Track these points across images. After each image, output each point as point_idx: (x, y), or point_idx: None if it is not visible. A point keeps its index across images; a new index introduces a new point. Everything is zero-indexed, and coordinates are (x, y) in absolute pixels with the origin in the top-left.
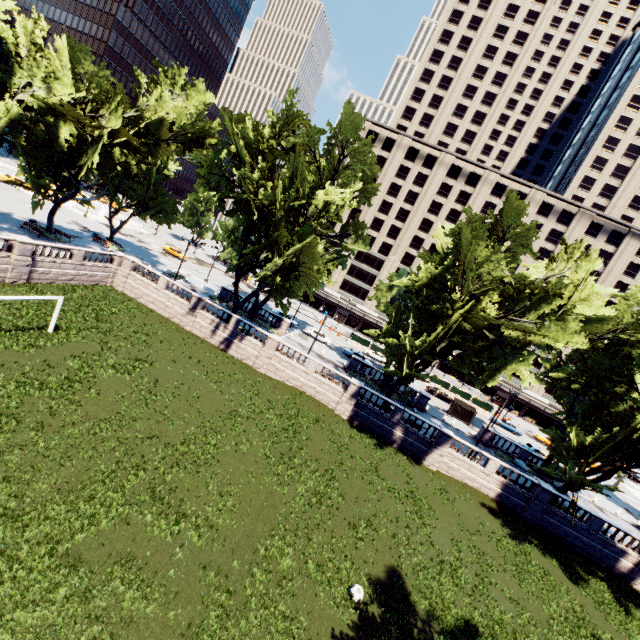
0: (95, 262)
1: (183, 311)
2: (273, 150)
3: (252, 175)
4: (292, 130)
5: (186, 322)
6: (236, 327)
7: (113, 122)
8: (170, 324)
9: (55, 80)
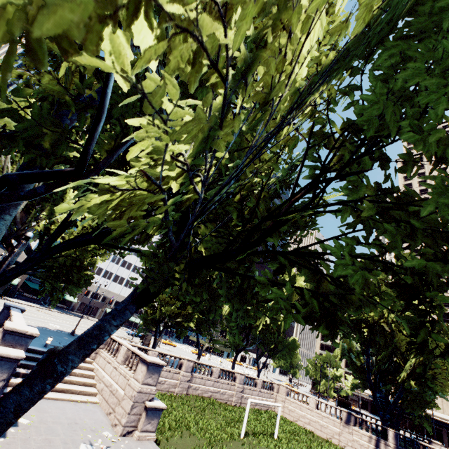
0: (265, 389)
1: (337, 429)
2: None
3: None
4: None
5: (344, 441)
6: (397, 442)
7: None
8: (332, 444)
9: None
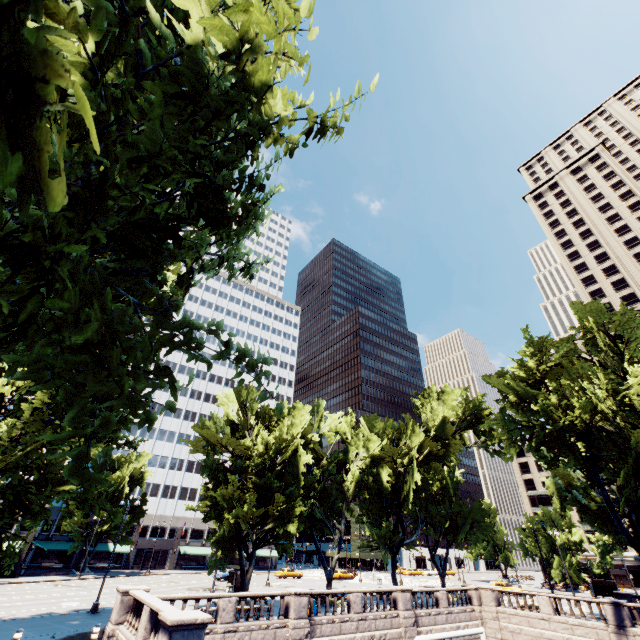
0: (457, 606)
1: None
2: (547, 373)
3: (550, 401)
4: (546, 353)
5: None
6: None
7: (415, 440)
8: None
9: (368, 442)
